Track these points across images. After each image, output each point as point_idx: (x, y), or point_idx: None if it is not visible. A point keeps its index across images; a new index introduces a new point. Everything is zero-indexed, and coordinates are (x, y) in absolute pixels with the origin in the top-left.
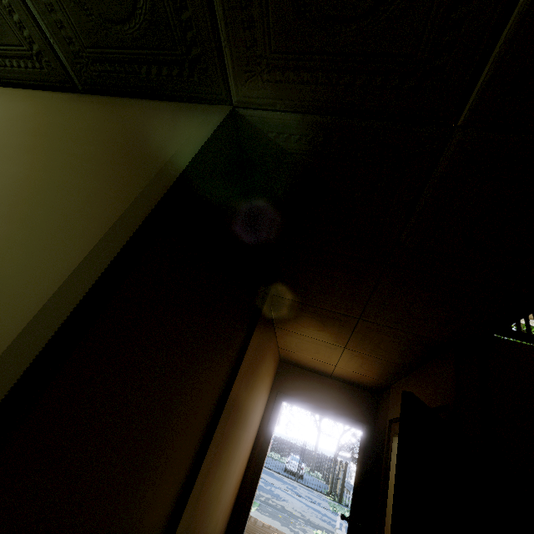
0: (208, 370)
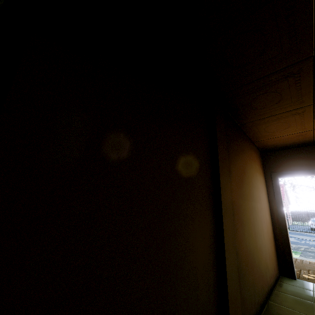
0: (184, 154)
